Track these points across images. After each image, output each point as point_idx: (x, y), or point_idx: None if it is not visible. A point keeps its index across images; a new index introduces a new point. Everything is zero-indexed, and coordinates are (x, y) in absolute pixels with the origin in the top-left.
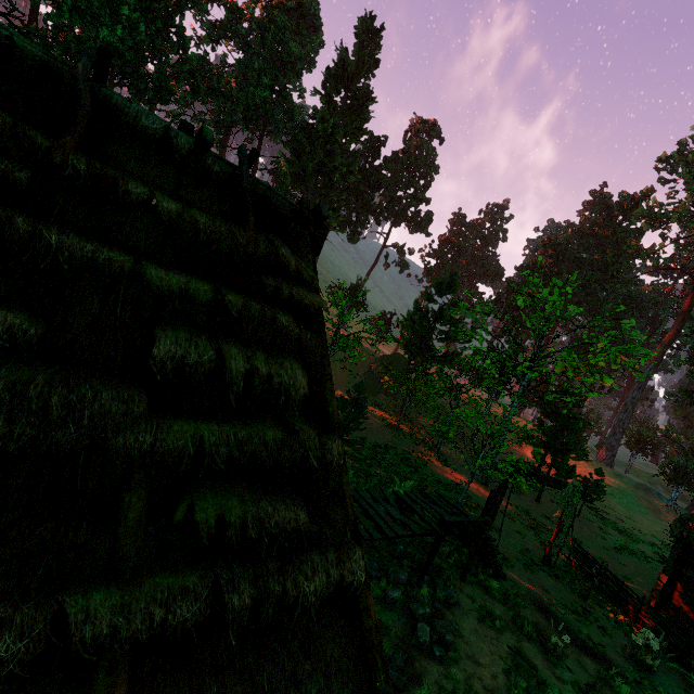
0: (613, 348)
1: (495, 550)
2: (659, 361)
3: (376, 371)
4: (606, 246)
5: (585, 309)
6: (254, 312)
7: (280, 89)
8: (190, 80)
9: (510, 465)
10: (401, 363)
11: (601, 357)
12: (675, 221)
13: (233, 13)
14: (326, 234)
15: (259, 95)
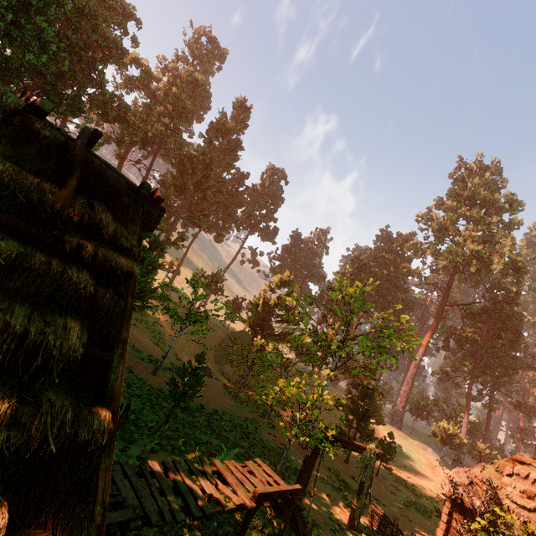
0: (395, 335)
1: (304, 519)
2: (427, 347)
3: (225, 344)
4: (391, 265)
5: (379, 307)
6: (33, 263)
7: (174, 128)
8: (102, 107)
9: (320, 432)
10: (246, 339)
11: (388, 341)
12: (429, 254)
13: (146, 74)
14: (163, 214)
15: (156, 128)
